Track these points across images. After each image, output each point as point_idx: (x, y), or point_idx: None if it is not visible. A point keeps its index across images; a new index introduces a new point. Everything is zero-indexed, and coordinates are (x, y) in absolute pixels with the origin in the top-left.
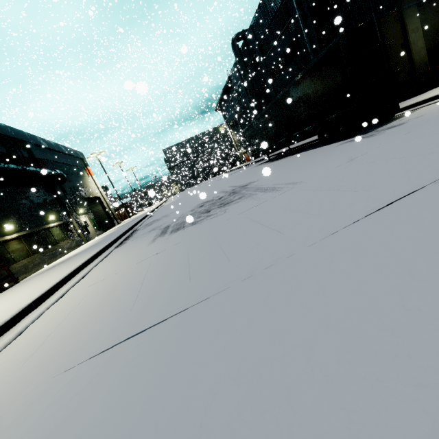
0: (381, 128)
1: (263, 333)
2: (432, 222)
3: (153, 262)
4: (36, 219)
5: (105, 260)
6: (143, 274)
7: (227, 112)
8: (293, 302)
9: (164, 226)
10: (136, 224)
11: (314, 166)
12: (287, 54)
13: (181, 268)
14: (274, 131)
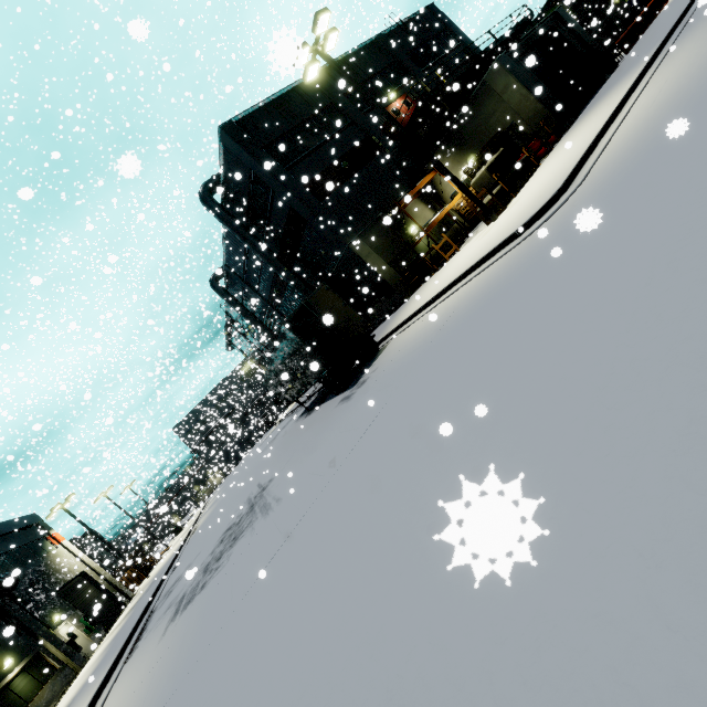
0: (362, 379)
1: (185, 698)
2: (267, 579)
3: (156, 670)
4: None
5: (113, 691)
6: (146, 690)
7: (244, 347)
8: (204, 669)
9: (181, 596)
10: (152, 598)
11: (303, 459)
12: (277, 284)
13: (172, 667)
14: (290, 385)
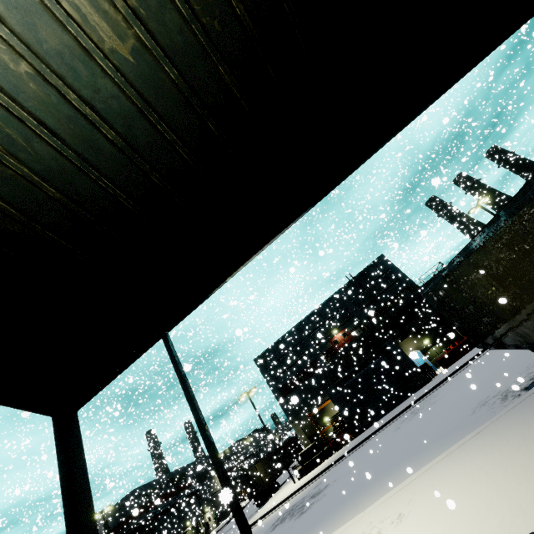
0: (255, 512)
1: None
2: None
3: None
4: (181, 528)
5: None
6: None
7: None
8: None
9: None
10: None
11: None
12: None
13: None
14: None
